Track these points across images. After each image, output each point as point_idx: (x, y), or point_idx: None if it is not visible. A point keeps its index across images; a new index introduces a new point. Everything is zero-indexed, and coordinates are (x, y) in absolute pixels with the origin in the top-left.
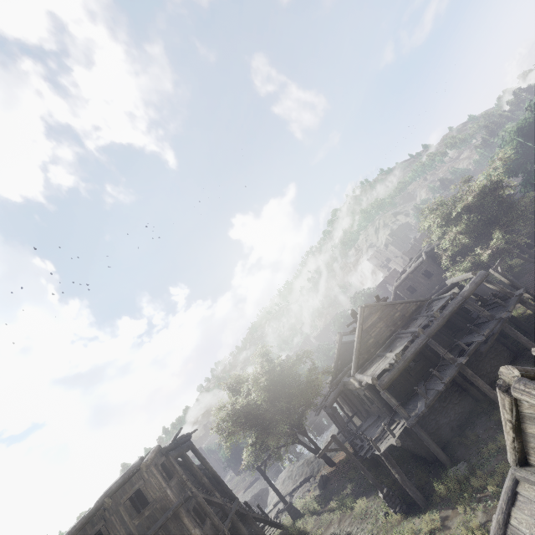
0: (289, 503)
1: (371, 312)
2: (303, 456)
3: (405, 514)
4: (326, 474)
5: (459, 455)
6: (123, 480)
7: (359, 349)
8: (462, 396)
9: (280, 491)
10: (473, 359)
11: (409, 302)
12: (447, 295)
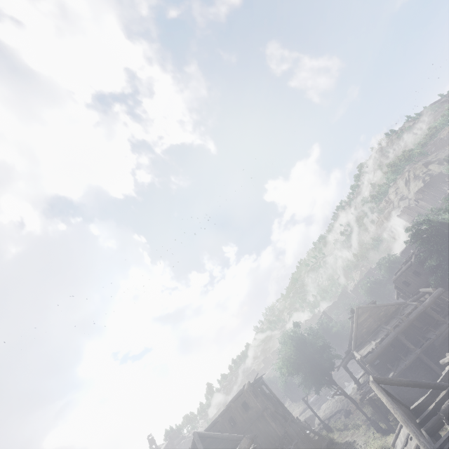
0: (324, 422)
1: (363, 311)
2: None
3: (383, 434)
4: (350, 409)
5: None
6: (237, 396)
7: (356, 335)
8: (427, 371)
9: (322, 417)
10: (437, 346)
11: (390, 305)
12: (414, 304)
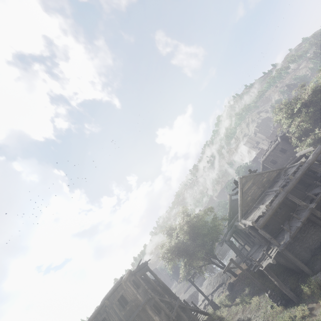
0: (210, 300)
1: (247, 180)
2: (217, 271)
3: (285, 306)
4: (232, 281)
5: (318, 267)
6: (113, 290)
7: (242, 204)
8: (316, 229)
9: (205, 293)
10: None
11: (271, 171)
12: (297, 164)
